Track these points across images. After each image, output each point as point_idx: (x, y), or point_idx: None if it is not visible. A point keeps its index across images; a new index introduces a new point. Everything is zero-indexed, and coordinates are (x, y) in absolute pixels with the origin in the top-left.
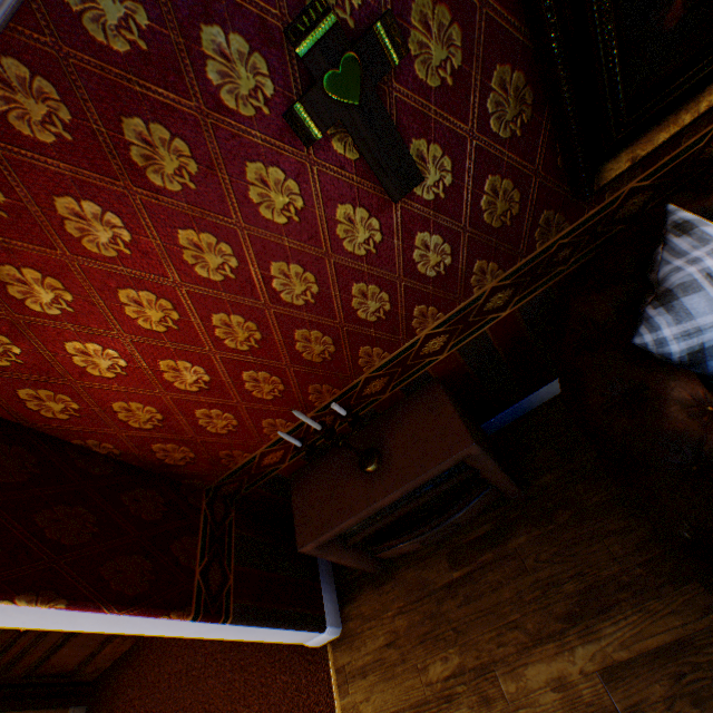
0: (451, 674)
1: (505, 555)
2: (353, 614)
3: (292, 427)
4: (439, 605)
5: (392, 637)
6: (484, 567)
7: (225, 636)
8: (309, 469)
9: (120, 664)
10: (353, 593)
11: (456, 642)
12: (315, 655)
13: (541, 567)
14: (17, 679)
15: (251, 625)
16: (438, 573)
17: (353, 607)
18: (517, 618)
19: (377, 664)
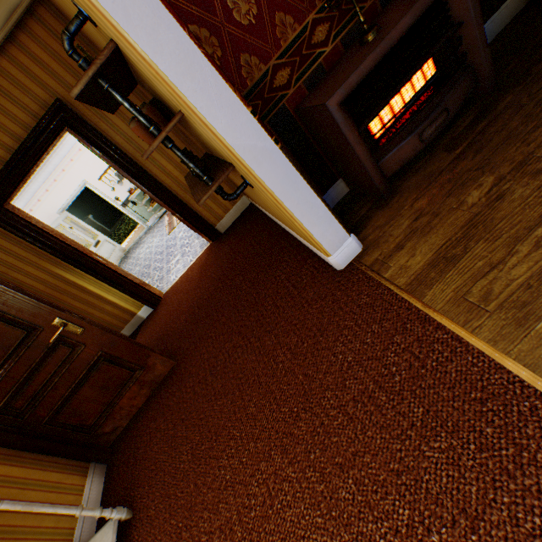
0: (491, 187)
1: (498, 114)
2: (369, 232)
3: (297, 32)
4: (452, 172)
5: (417, 214)
6: (482, 131)
7: (273, 184)
8: (311, 93)
9: (137, 417)
10: (363, 225)
11: (483, 173)
12: (343, 274)
13: (538, 94)
14: (38, 427)
15: (295, 169)
16: (440, 162)
17: (367, 230)
18: (535, 125)
19: (410, 235)
